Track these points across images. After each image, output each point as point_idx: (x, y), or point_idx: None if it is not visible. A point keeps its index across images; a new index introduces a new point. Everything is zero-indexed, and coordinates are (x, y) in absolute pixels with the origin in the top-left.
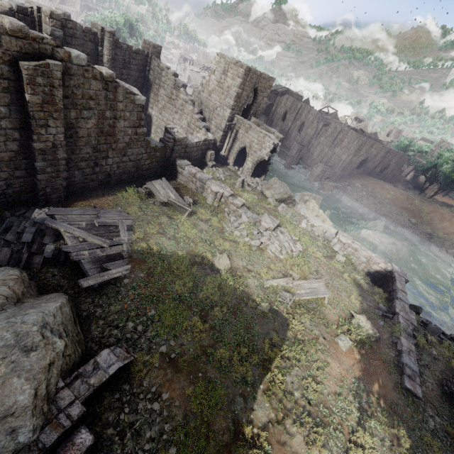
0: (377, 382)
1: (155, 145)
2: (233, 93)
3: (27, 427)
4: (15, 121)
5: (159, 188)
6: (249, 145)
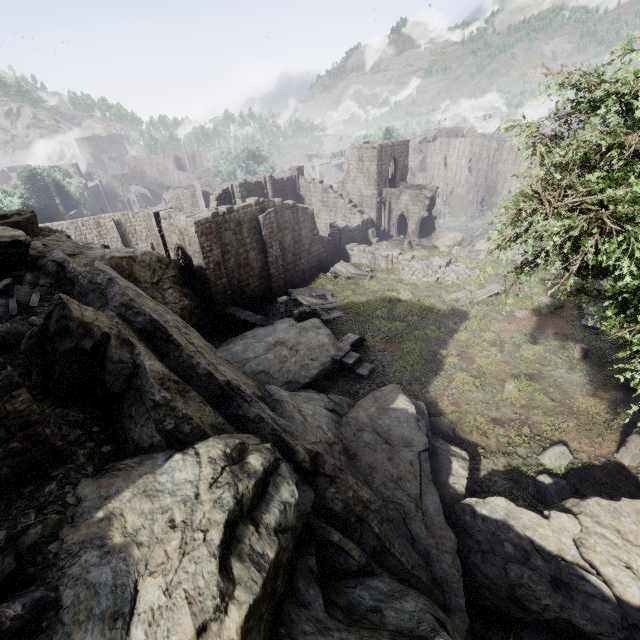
0: (553, 328)
1: (327, 240)
2: (373, 172)
3: (332, 349)
4: (259, 249)
5: (340, 269)
6: (405, 210)
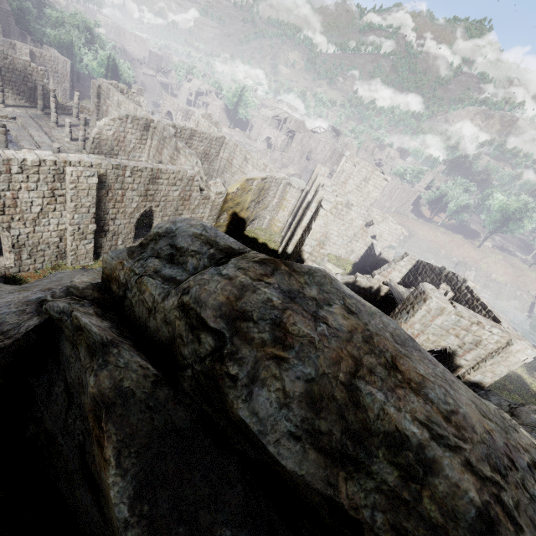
0: None
1: None
2: (373, 197)
3: None
4: None
5: None
6: (379, 235)
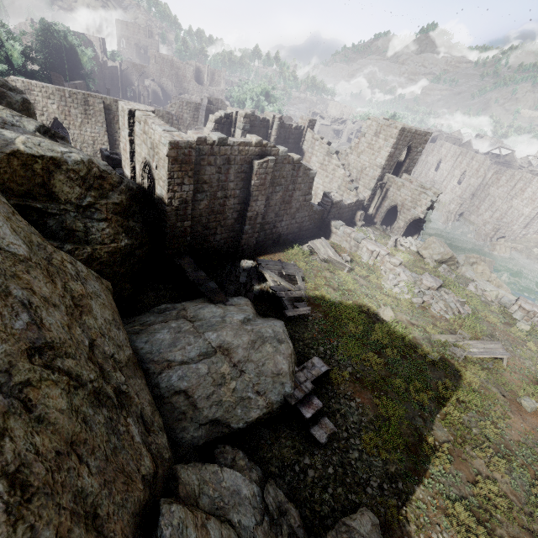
0: None
1: (316, 209)
2: (384, 153)
3: (288, 384)
4: (241, 199)
5: (319, 246)
6: (401, 203)
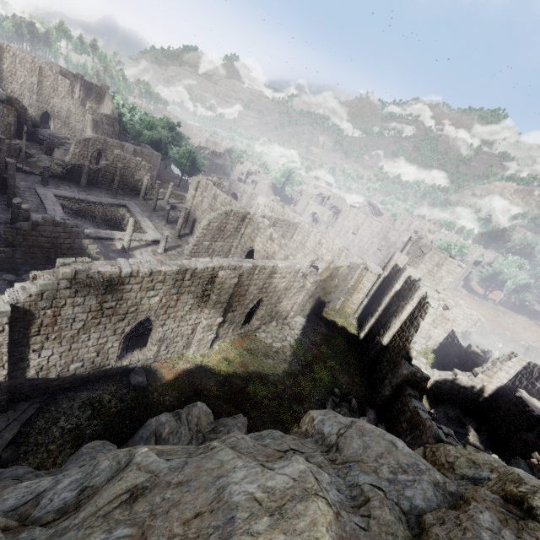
0: None
1: None
2: (447, 282)
3: None
4: None
5: None
6: (452, 319)
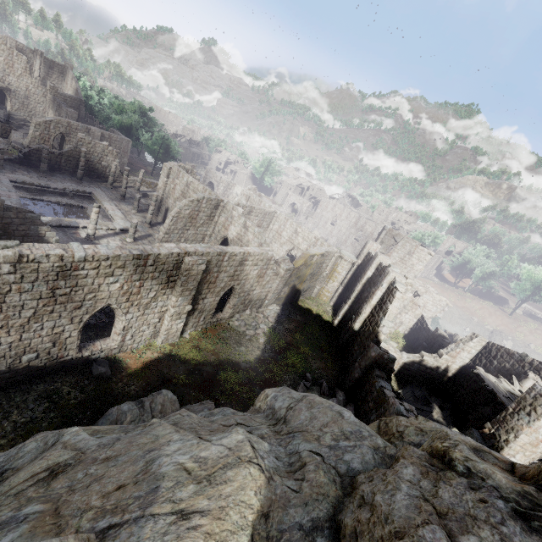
0: None
1: None
2: (418, 270)
3: None
4: None
5: None
6: (423, 305)
